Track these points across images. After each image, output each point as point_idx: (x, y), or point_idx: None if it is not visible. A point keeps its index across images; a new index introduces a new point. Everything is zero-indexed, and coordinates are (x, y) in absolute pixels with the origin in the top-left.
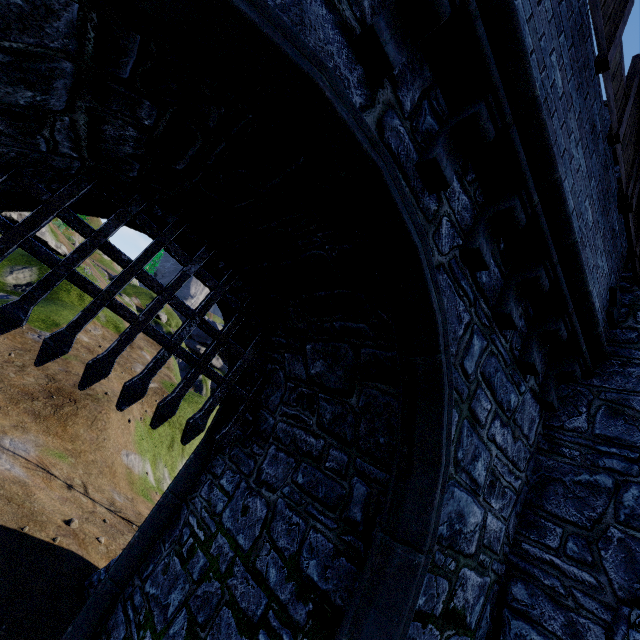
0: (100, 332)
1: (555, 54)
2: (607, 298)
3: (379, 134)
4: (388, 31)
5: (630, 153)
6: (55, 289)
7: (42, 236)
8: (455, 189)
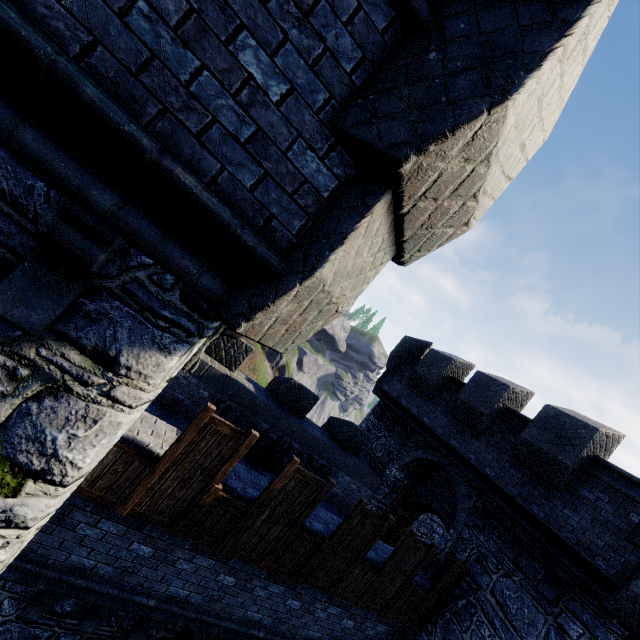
0: None
1: (291, 598)
2: (388, 639)
3: None
4: None
5: (394, 587)
6: None
7: None
8: None
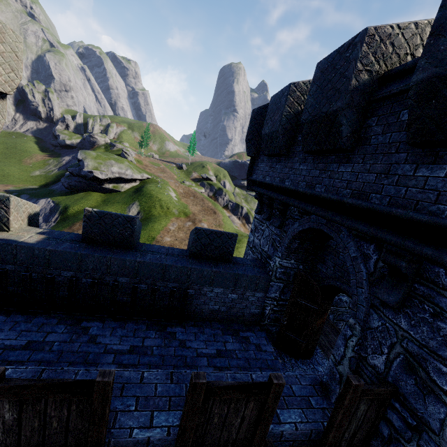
0: (176, 225)
1: None
2: None
3: None
4: None
5: None
6: (149, 209)
7: (132, 177)
8: None
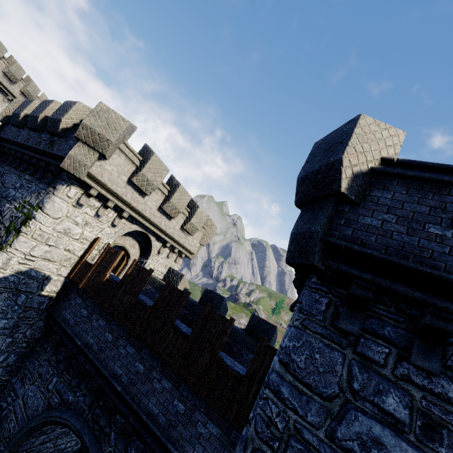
0: None
1: (138, 361)
2: None
3: (92, 417)
4: (89, 396)
5: (204, 359)
6: None
7: None
8: (118, 419)
